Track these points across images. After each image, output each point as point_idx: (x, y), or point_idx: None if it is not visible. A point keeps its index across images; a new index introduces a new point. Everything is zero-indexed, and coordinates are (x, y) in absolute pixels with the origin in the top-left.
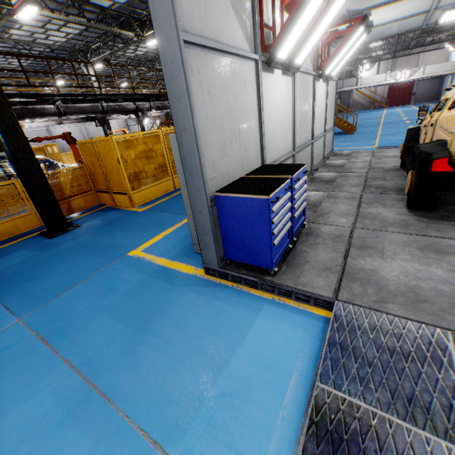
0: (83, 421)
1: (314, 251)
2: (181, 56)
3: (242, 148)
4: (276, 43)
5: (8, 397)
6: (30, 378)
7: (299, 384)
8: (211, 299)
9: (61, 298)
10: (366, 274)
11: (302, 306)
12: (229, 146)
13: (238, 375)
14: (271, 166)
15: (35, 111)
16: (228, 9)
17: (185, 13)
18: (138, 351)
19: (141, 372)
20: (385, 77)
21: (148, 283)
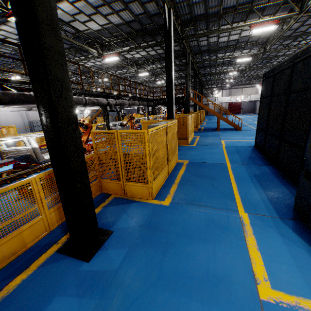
0: None
1: None
2: None
3: None
4: None
5: None
6: None
7: None
8: None
9: None
10: None
11: None
12: None
13: None
14: None
15: (31, 98)
16: None
17: None
18: None
19: None
20: (230, 98)
21: None
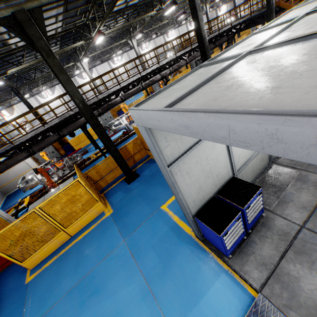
0: (147, 303)
1: (261, 244)
2: (169, 176)
3: (214, 178)
4: None
5: (126, 280)
6: (130, 274)
7: None
8: (196, 258)
9: (136, 232)
10: (289, 280)
11: (242, 283)
12: (204, 184)
13: (201, 311)
14: (236, 182)
15: (112, 105)
16: None
17: (169, 155)
18: (164, 278)
19: (165, 289)
20: None
21: (169, 234)
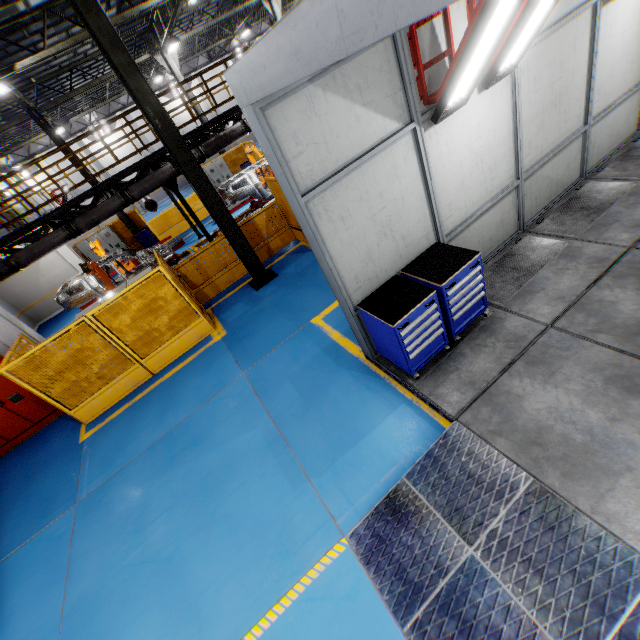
0: (275, 451)
1: (474, 356)
2: (305, 217)
3: (398, 240)
4: (440, 97)
5: (243, 426)
6: (251, 417)
7: (396, 473)
8: (362, 387)
9: (265, 361)
10: (506, 400)
11: (433, 414)
12: (377, 249)
13: (360, 454)
14: (439, 250)
15: (226, 138)
16: (358, 113)
17: (304, 173)
18: (306, 418)
19: (305, 432)
20: None
21: (321, 359)
